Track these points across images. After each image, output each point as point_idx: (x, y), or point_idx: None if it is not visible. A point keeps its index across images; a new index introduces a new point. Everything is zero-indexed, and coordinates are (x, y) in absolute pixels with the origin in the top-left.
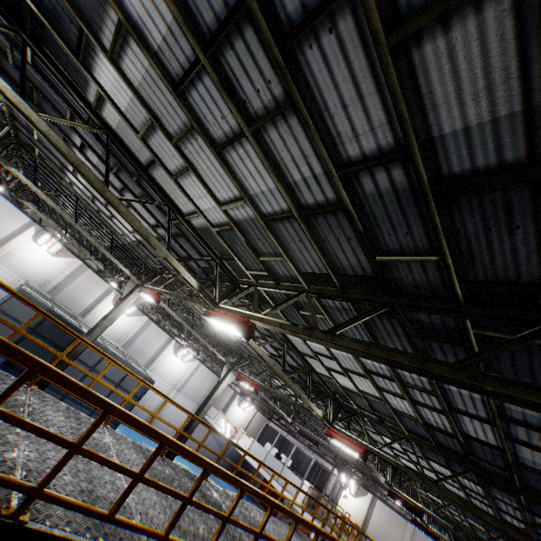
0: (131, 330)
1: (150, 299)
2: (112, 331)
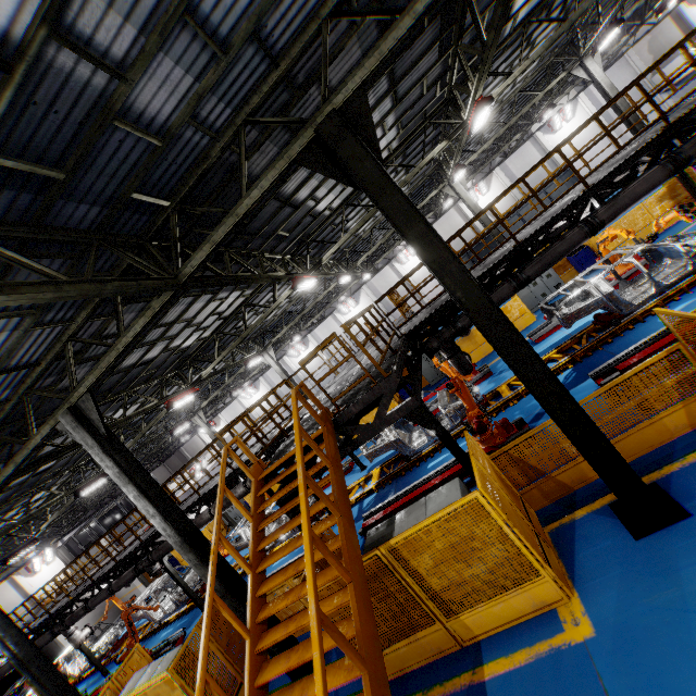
0: (506, 188)
1: (461, 173)
2: (502, 208)
